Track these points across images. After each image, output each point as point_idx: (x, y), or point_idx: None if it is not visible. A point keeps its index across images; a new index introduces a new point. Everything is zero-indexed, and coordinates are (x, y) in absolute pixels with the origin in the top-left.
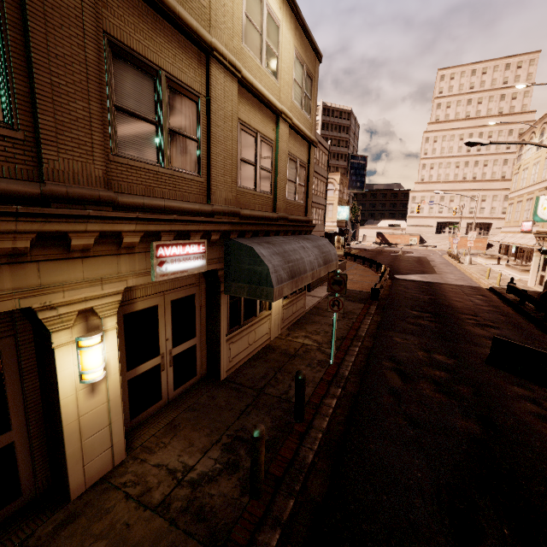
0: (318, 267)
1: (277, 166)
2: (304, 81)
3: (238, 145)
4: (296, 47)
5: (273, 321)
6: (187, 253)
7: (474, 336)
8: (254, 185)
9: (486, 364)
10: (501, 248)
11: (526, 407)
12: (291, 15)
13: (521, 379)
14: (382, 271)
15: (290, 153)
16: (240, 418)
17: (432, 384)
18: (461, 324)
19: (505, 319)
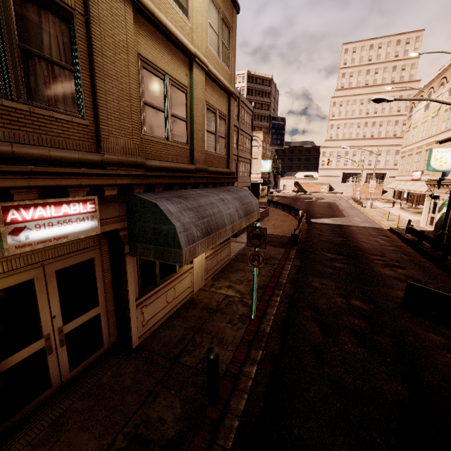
0: (238, 220)
1: (192, 114)
2: (221, 28)
3: (139, 86)
4: None
5: (195, 274)
6: (65, 214)
7: (385, 277)
8: (165, 133)
9: (400, 308)
10: (395, 193)
11: (447, 359)
12: None
13: (435, 323)
14: (300, 216)
15: (208, 103)
16: (145, 404)
17: (352, 336)
18: (371, 265)
19: (408, 258)
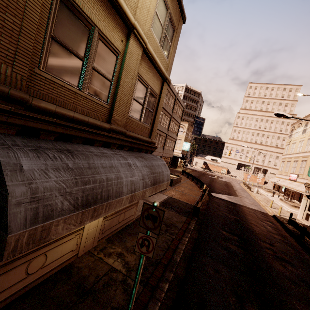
0: (142, 188)
1: (120, 78)
2: (166, 24)
3: (49, 16)
4: None
5: (85, 235)
6: None
7: (277, 274)
8: (78, 82)
9: None
10: (274, 186)
11: None
12: None
13: None
14: (204, 188)
15: (140, 76)
16: None
17: None
18: (262, 254)
19: (294, 252)
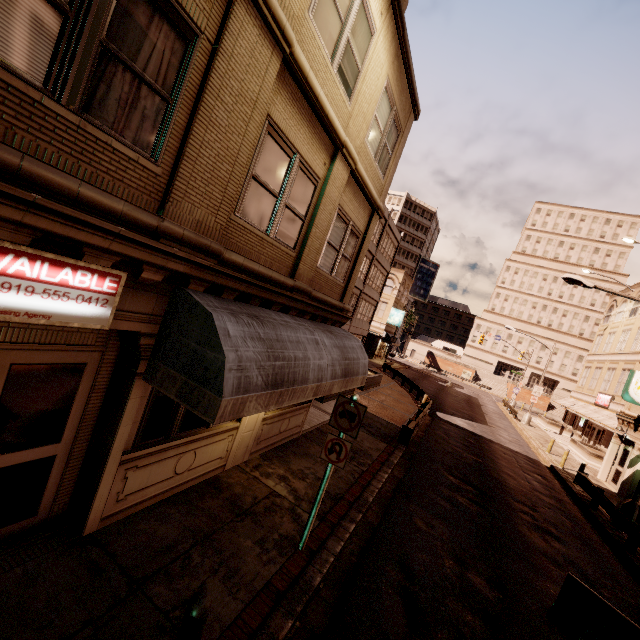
0: (330, 379)
1: (315, 215)
2: (388, 128)
3: (254, 153)
4: (389, 78)
5: (238, 440)
6: (62, 282)
7: (531, 548)
8: (267, 224)
9: (548, 619)
10: (566, 415)
11: None
12: (395, 36)
13: None
14: (423, 402)
15: (341, 208)
16: None
17: None
18: (512, 518)
19: (572, 527)
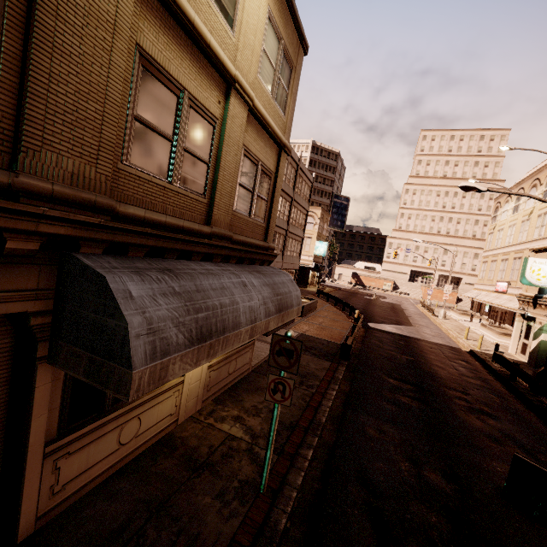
0: (265, 317)
1: (220, 157)
2: (280, 63)
3: (130, 90)
4: (271, 8)
5: (186, 393)
6: None
7: (472, 431)
8: (167, 172)
9: (502, 499)
10: (473, 304)
11: None
12: None
13: None
14: (355, 317)
15: (247, 149)
16: None
17: None
18: (450, 406)
19: (500, 401)
